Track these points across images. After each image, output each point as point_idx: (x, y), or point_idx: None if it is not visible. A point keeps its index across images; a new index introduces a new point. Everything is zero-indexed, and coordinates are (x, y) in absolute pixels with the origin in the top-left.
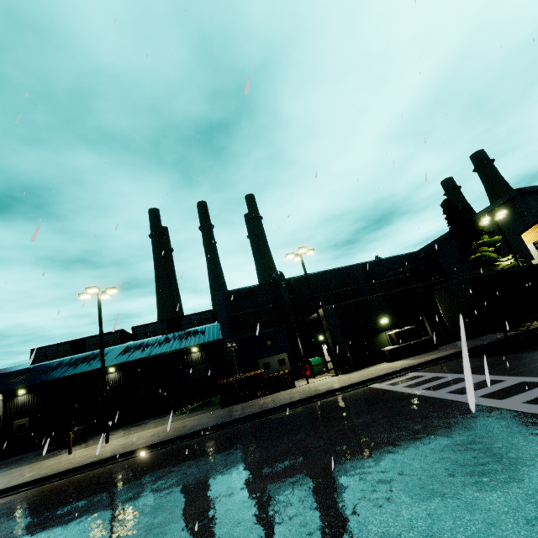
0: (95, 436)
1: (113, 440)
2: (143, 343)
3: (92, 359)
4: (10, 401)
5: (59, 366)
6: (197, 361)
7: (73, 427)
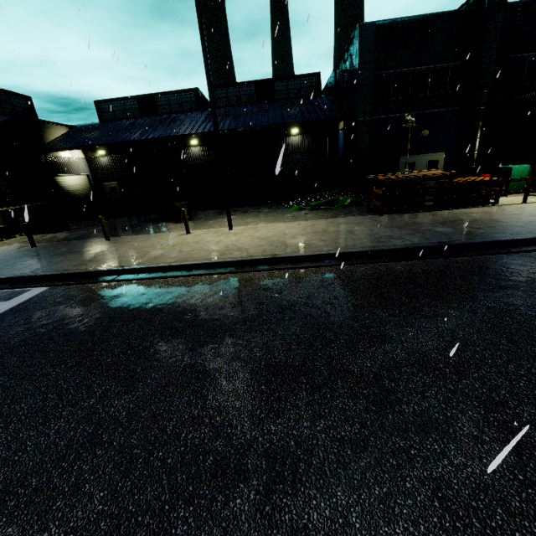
0: (195, 215)
1: (236, 228)
2: (230, 110)
3: (171, 123)
4: (93, 161)
5: (133, 126)
6: (295, 147)
7: (174, 201)
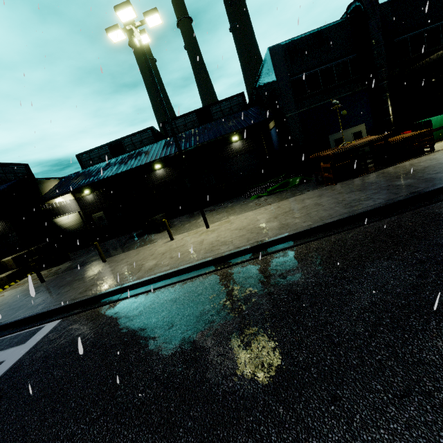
0: (171, 222)
1: (212, 225)
2: (181, 136)
3: (138, 156)
4: (81, 200)
5: (109, 165)
6: (238, 150)
7: (153, 216)
